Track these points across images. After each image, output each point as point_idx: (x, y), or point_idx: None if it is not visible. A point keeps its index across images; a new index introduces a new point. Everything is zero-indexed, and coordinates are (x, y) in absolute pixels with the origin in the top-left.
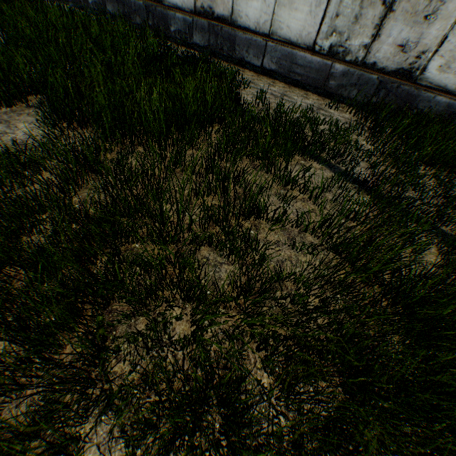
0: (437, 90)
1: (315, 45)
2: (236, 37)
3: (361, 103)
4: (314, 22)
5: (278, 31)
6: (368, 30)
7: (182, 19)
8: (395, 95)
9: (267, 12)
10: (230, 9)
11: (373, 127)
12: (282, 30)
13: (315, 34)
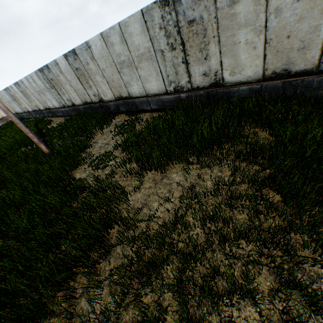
0: (79, 105)
1: (61, 106)
2: (53, 111)
3: (70, 116)
4: (57, 102)
5: (56, 106)
6: (62, 100)
7: (46, 112)
8: (77, 110)
9: (52, 104)
10: (48, 106)
11: (68, 122)
12: (56, 106)
13: (59, 104)
